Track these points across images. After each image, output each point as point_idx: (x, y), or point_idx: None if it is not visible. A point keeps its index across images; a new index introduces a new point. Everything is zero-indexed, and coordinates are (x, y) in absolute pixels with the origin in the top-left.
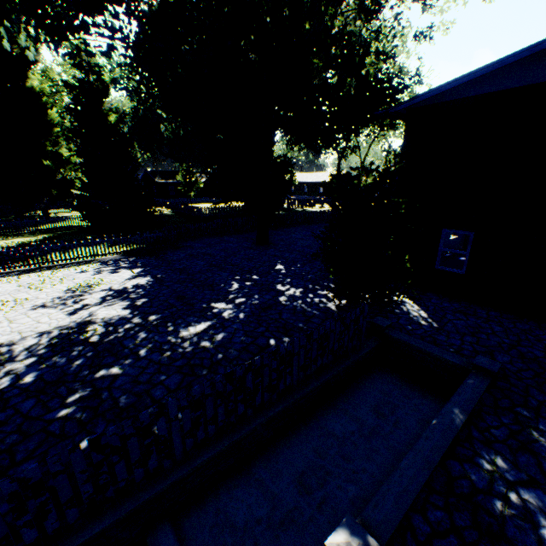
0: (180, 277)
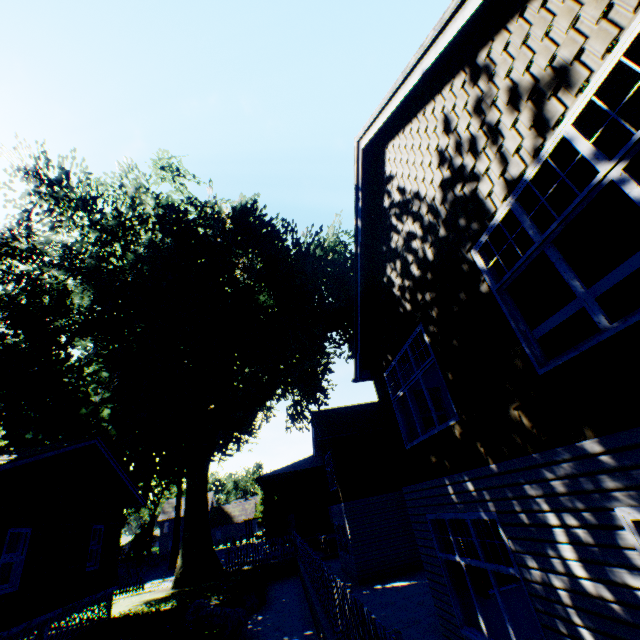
0: None
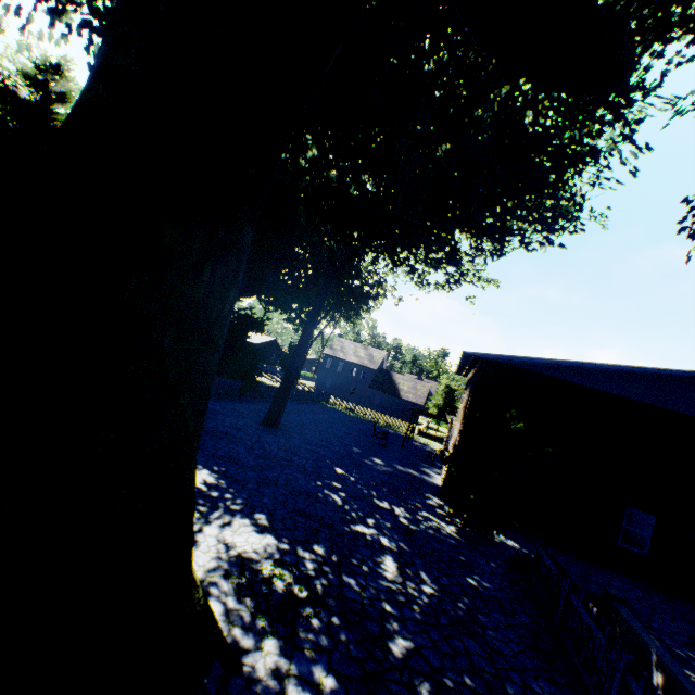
0: (251, 474)
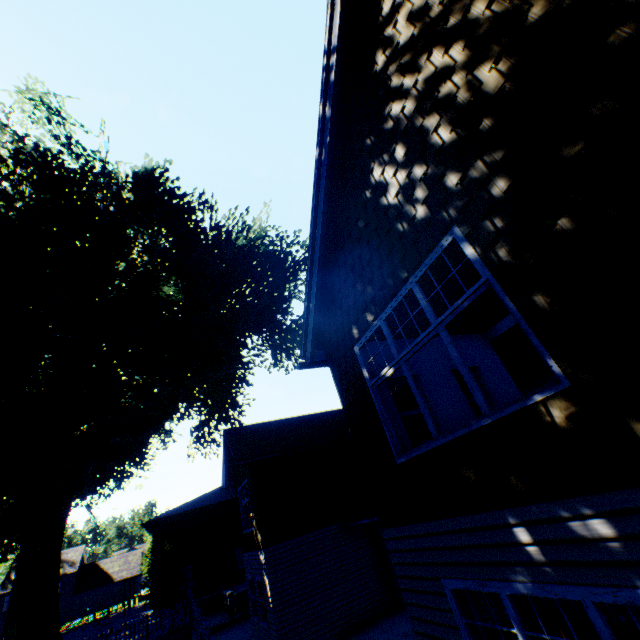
0: None
